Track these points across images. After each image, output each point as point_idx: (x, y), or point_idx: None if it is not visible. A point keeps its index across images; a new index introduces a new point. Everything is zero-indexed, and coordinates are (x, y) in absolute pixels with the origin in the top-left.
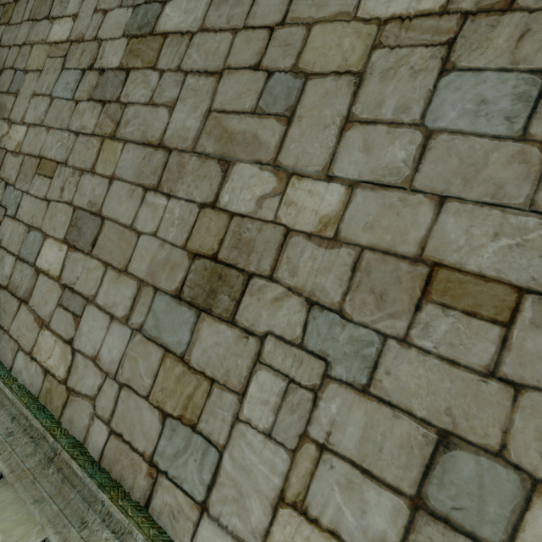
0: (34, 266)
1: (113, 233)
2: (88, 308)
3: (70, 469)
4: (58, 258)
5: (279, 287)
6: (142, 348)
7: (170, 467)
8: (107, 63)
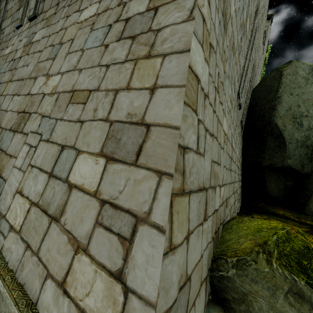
0: None
1: (1, 114)
2: None
3: None
4: None
5: (37, 114)
6: None
7: None
8: (17, 57)
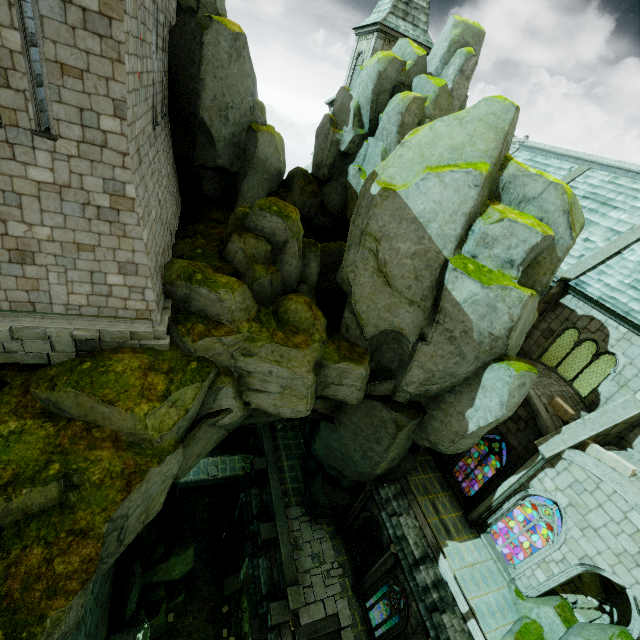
0: None
1: None
2: None
3: (4, 314)
4: None
5: (44, 254)
6: (7, 279)
7: (37, 301)
8: None
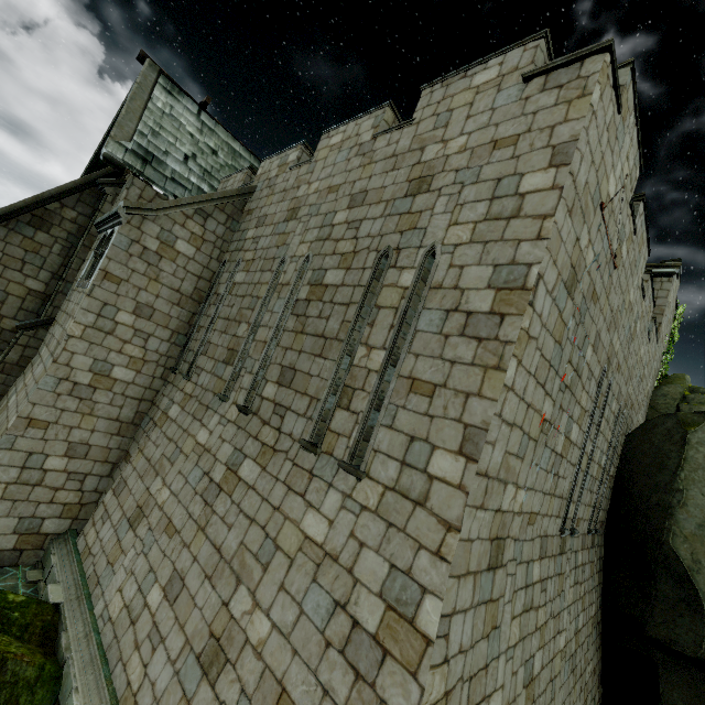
0: (145, 599)
1: (186, 597)
2: (160, 645)
3: None
4: (157, 600)
5: (235, 673)
6: (175, 687)
7: None
8: (215, 477)
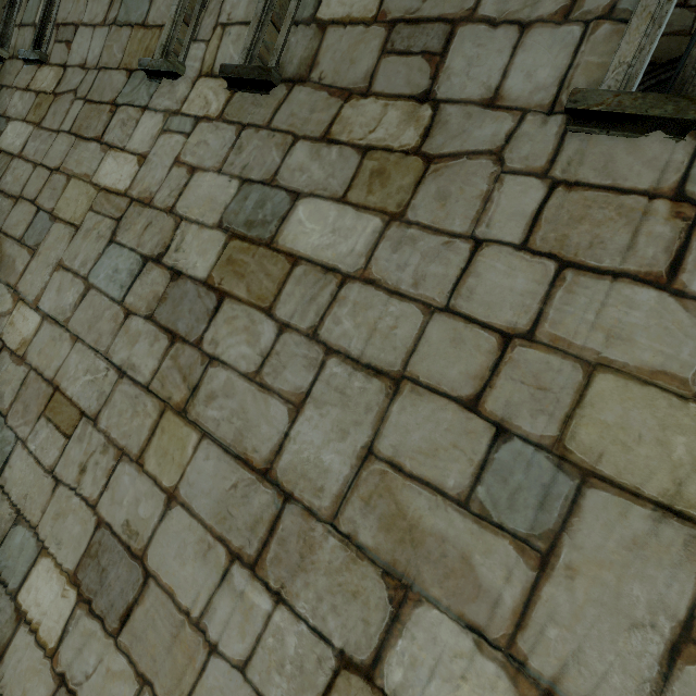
0: (14, 599)
1: (163, 617)
2: None
3: None
4: (56, 611)
5: None
6: None
7: None
8: (187, 265)
